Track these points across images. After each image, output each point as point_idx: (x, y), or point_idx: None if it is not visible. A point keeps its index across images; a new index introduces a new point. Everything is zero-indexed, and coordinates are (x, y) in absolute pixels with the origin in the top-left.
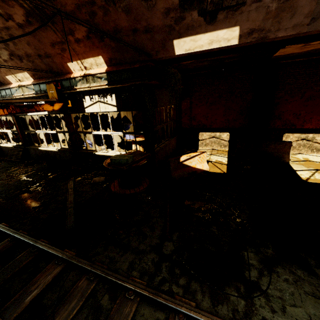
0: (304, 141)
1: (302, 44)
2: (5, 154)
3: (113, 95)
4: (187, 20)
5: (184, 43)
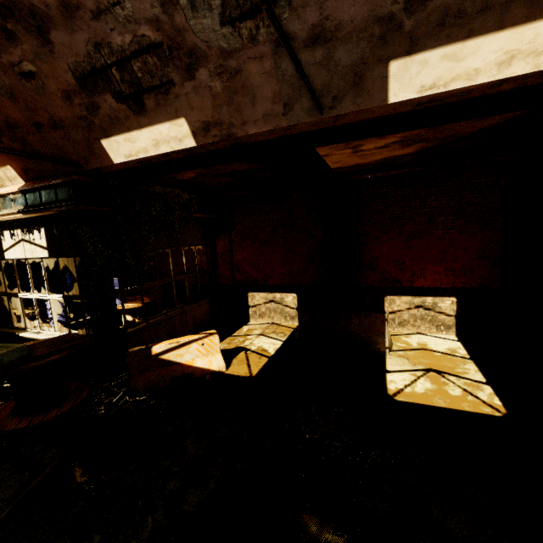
0: (421, 310)
1: (346, 149)
2: None
3: (42, 229)
4: (104, 108)
5: (118, 145)
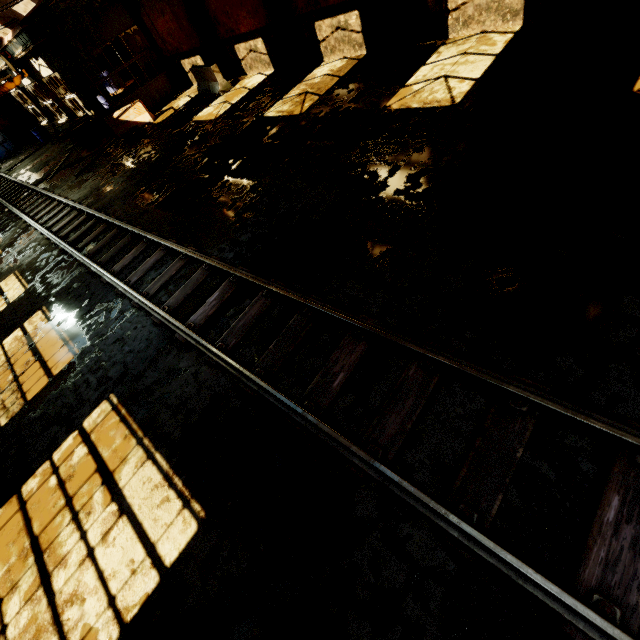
0: (253, 54)
1: None
2: (52, 134)
3: (39, 57)
4: None
5: (17, 8)
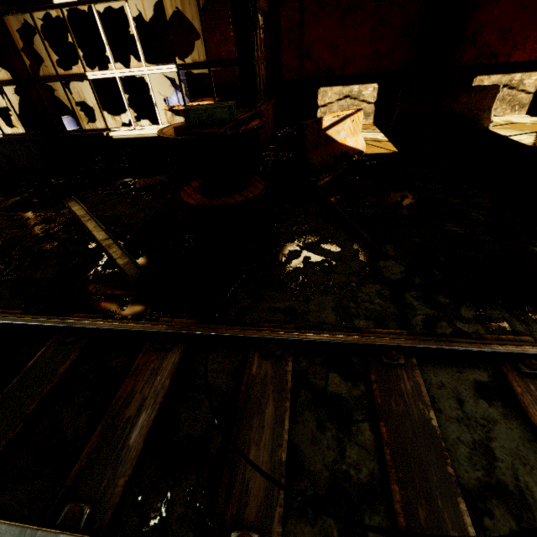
0: (505, 91)
1: None
2: None
3: None
4: None
5: None
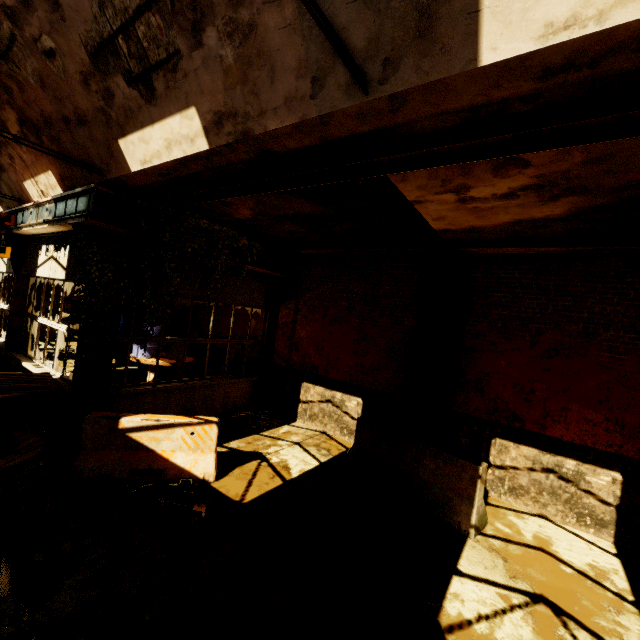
0: (553, 479)
1: (446, 192)
2: None
3: (68, 247)
4: (119, 97)
5: (134, 147)
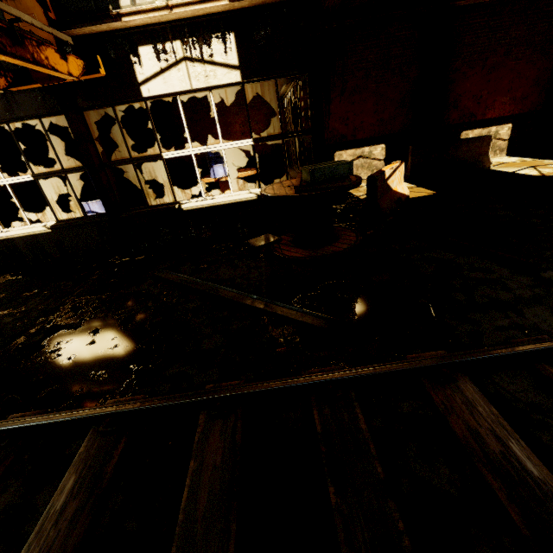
0: None
1: None
2: None
3: (229, 36)
4: None
5: None
